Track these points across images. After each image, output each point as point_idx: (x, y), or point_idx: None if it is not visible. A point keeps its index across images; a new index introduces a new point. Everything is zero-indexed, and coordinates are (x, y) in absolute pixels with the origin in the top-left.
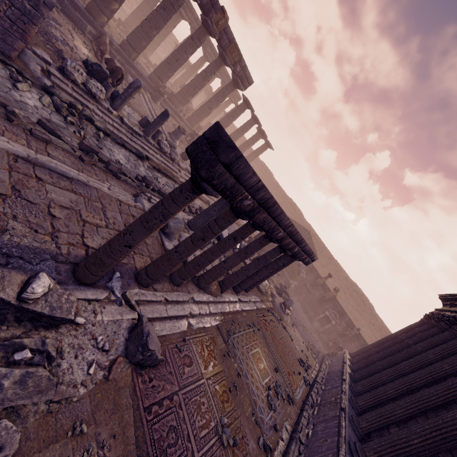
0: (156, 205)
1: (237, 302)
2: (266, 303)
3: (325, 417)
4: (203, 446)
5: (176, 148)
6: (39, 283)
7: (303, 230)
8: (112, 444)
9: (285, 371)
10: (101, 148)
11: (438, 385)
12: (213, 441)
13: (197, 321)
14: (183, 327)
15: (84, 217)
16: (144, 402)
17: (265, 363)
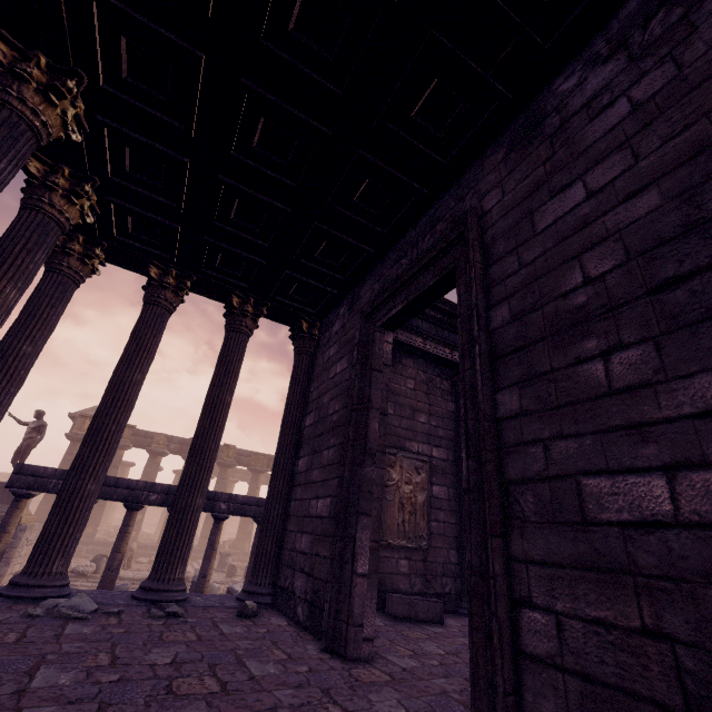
0: None
1: None
2: None
3: None
4: None
5: None
6: None
7: None
8: None
9: None
10: None
11: None
12: None
13: None
14: None
15: None
16: None
17: None
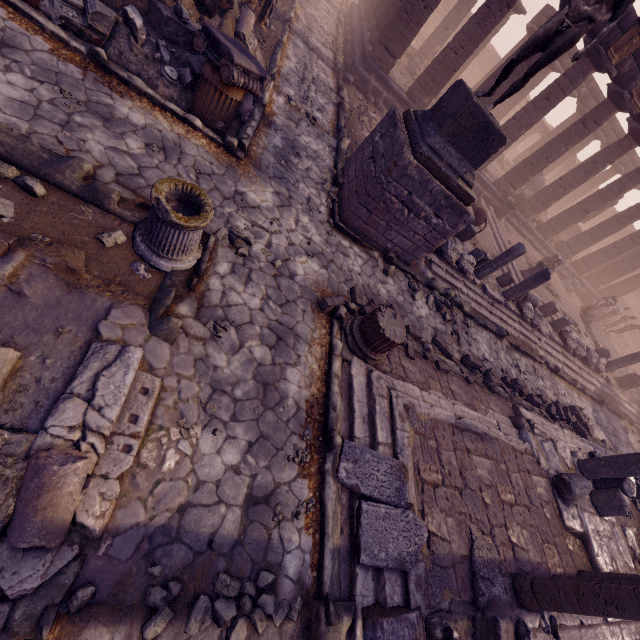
0: None
1: None
2: None
3: None
4: None
5: (537, 305)
6: None
7: None
8: None
9: None
10: (470, 345)
11: None
12: None
13: None
14: None
15: (500, 494)
16: None
17: None
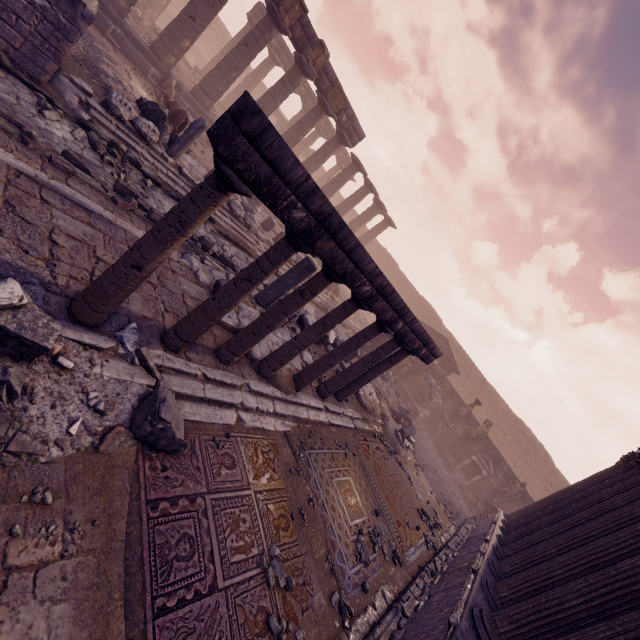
0: (172, 208)
1: (322, 410)
2: (372, 425)
3: (448, 585)
4: (234, 575)
5: (253, 214)
6: (5, 287)
7: (438, 337)
8: (88, 531)
9: (392, 519)
10: (146, 198)
11: (621, 531)
12: (251, 573)
13: (253, 418)
14: (228, 419)
15: (100, 255)
16: (149, 493)
17: (358, 498)
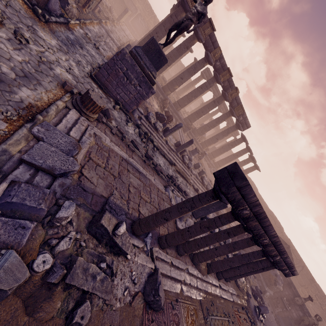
0: (188, 200)
1: (217, 287)
2: (242, 299)
3: None
4: None
5: (191, 161)
6: (122, 227)
7: (282, 242)
8: None
9: None
10: (153, 156)
11: None
12: None
13: (187, 289)
14: (177, 289)
15: (141, 194)
16: None
17: None
